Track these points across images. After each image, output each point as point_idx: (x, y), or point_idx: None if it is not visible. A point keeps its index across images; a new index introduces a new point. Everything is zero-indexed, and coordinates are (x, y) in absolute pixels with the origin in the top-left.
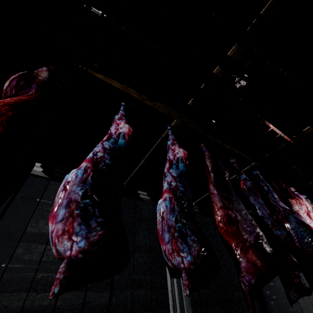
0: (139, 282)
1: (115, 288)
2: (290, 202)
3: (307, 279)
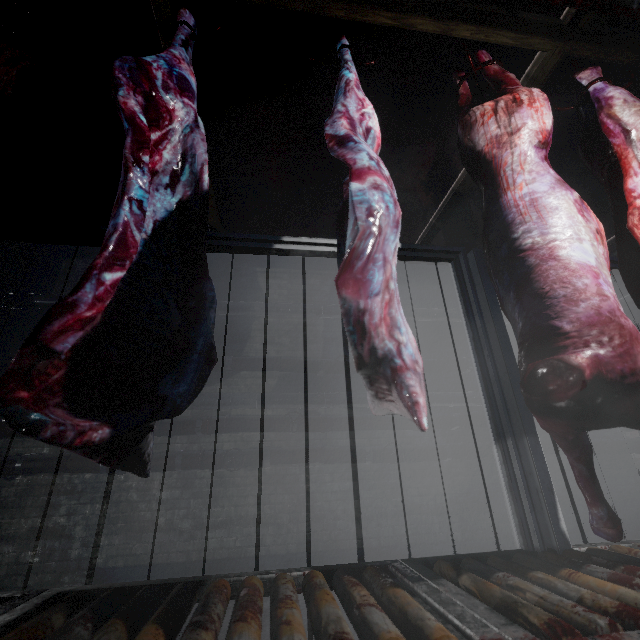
0: (238, 421)
1: (189, 431)
2: (471, 120)
3: (487, 398)
